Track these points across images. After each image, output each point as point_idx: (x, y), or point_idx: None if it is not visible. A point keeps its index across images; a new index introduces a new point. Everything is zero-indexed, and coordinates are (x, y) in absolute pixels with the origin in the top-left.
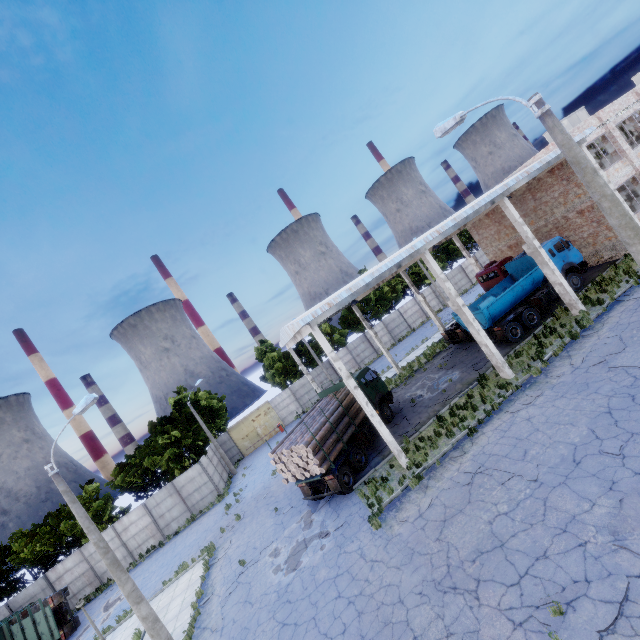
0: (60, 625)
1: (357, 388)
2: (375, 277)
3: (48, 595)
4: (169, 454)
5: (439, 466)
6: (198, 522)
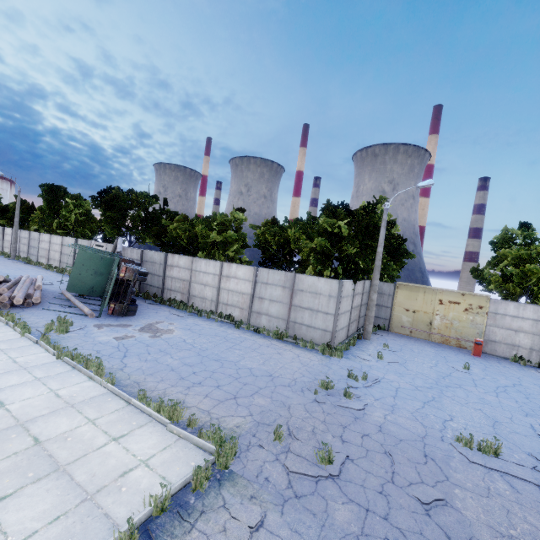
0: (116, 298)
1: None
2: None
3: (160, 271)
4: (318, 243)
5: None
6: (281, 347)
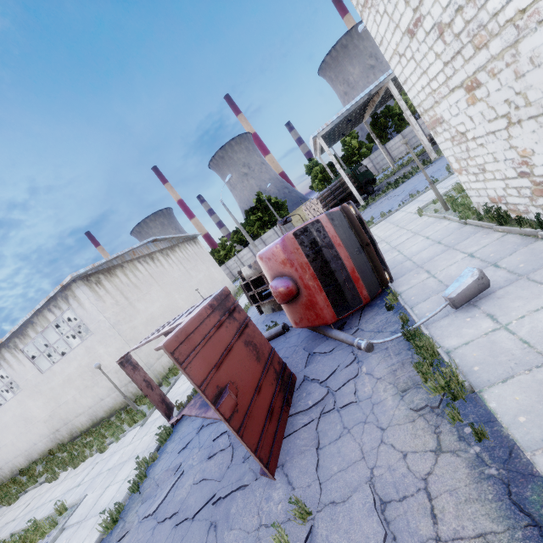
0: None
1: (340, 169)
2: (353, 104)
3: None
4: (257, 225)
5: (375, 203)
6: None
